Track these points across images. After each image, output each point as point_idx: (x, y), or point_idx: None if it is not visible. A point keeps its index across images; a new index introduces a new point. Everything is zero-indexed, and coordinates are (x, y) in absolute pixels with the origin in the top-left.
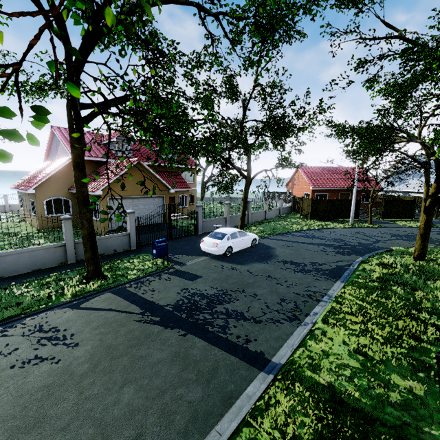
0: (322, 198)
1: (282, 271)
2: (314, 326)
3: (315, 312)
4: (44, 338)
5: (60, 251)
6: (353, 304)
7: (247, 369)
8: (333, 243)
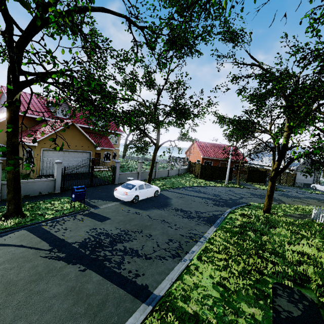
0: (208, 164)
1: (174, 216)
2: (190, 263)
3: (193, 250)
4: None
5: None
6: (220, 244)
7: (131, 301)
8: (212, 197)
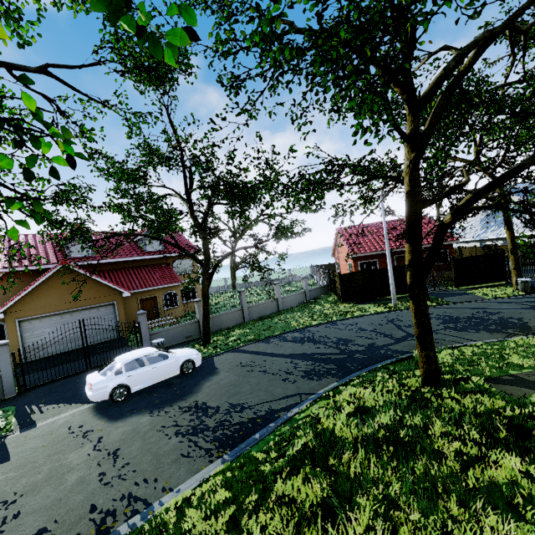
0: (370, 267)
1: (156, 434)
2: None
3: None
4: None
5: None
6: None
7: None
8: (325, 349)
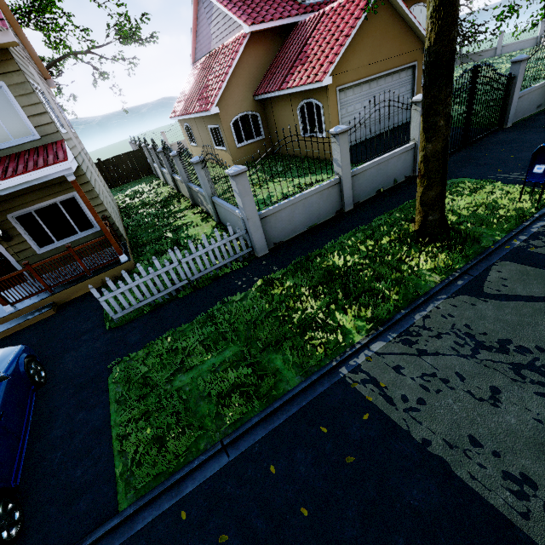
0: None
1: None
2: None
3: None
4: (520, 367)
5: (334, 193)
6: None
7: None
8: None
